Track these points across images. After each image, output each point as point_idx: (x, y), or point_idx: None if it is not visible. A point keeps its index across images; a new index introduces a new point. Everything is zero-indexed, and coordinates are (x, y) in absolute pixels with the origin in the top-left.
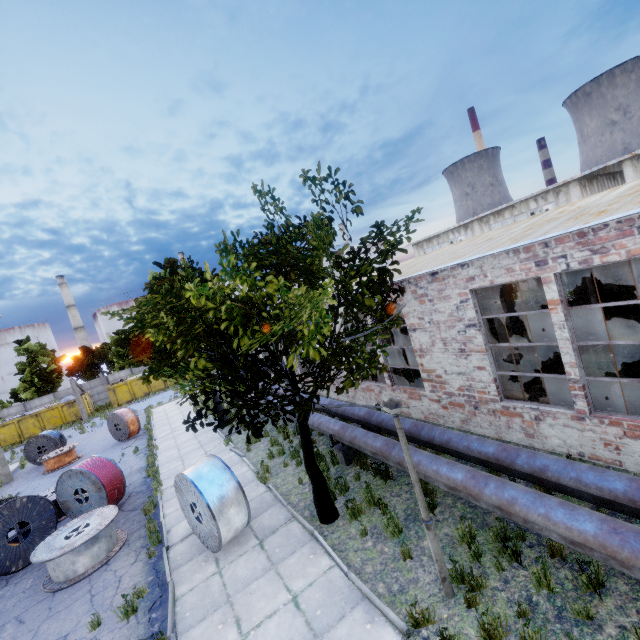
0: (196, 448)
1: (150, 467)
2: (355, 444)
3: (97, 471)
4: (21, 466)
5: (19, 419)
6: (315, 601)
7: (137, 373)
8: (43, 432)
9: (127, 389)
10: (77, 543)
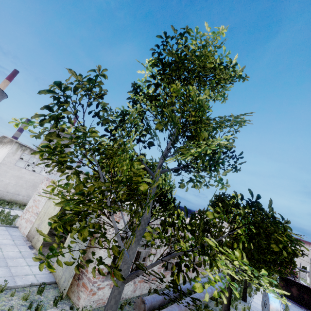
0: None
1: None
2: None
3: None
4: None
5: None
6: (259, 305)
7: None
8: None
9: None
10: None
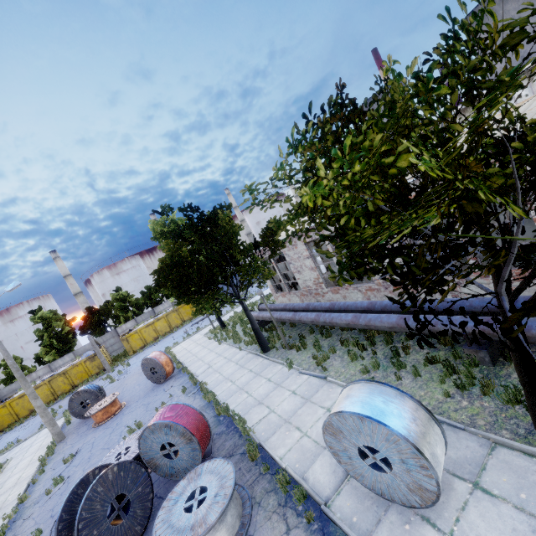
0: (252, 377)
1: (217, 405)
2: (532, 337)
3: (182, 420)
4: (67, 422)
5: (49, 379)
6: None
7: (142, 322)
8: (82, 387)
9: (138, 337)
10: (210, 519)
